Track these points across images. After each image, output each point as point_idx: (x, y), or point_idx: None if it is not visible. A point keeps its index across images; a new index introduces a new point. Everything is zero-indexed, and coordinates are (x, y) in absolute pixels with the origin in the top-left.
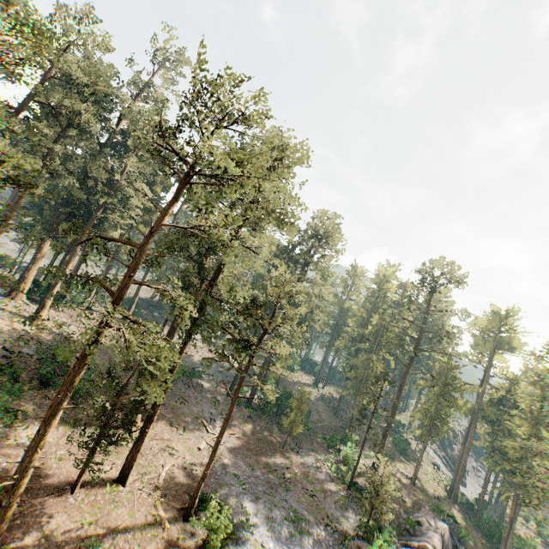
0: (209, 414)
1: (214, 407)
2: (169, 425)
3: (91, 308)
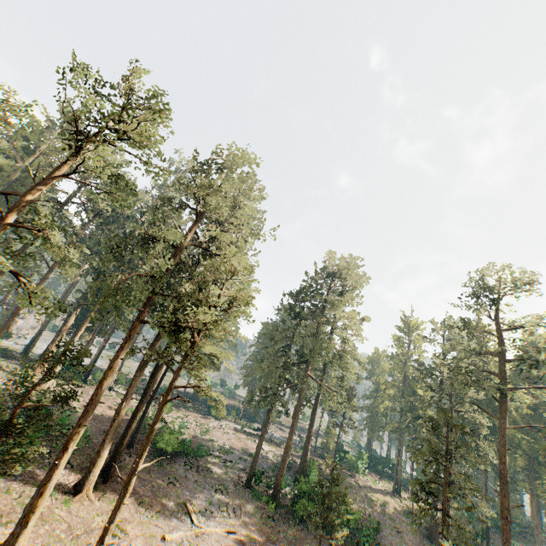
0: (207, 504)
1: (217, 497)
2: (137, 503)
3: (114, 389)
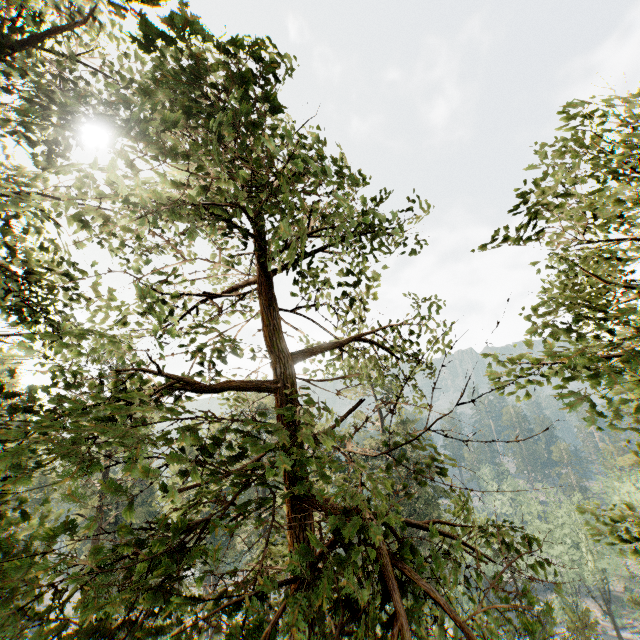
0: None
1: None
2: None
3: None
